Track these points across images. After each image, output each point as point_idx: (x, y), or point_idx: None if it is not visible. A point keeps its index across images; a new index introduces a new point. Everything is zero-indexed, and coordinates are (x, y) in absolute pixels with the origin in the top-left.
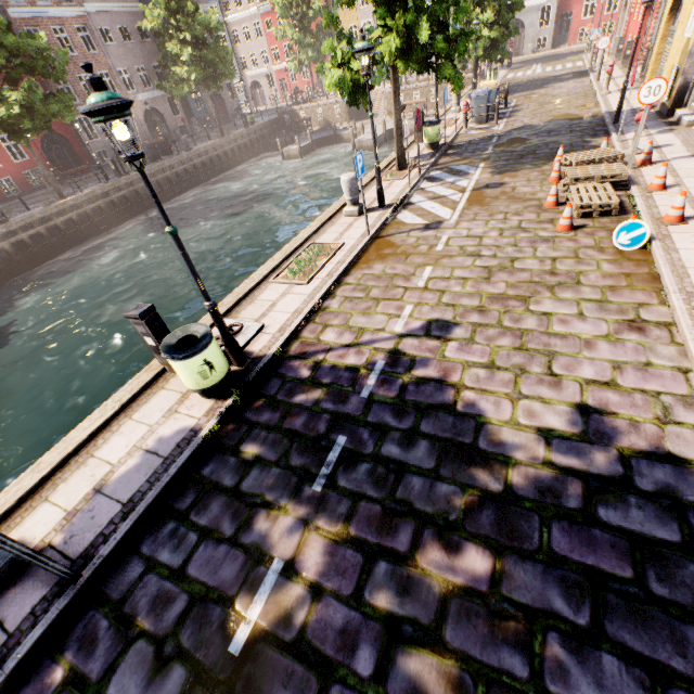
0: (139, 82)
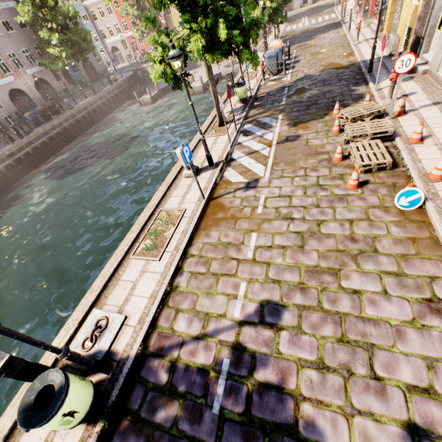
0: (26, 61)
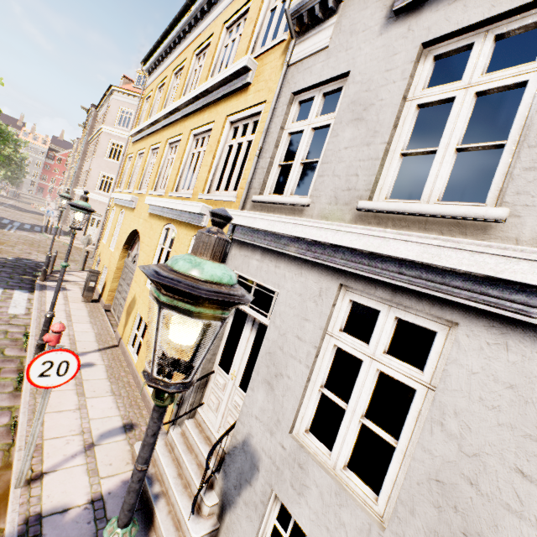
0: None
